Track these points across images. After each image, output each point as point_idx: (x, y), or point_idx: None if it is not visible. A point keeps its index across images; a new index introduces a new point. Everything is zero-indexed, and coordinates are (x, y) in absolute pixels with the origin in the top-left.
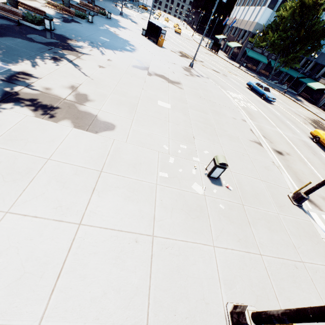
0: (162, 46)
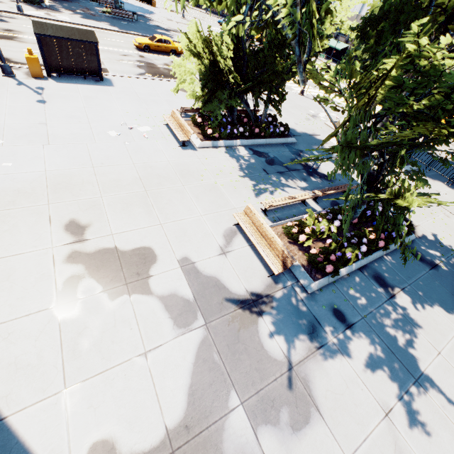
0: (156, 7)
